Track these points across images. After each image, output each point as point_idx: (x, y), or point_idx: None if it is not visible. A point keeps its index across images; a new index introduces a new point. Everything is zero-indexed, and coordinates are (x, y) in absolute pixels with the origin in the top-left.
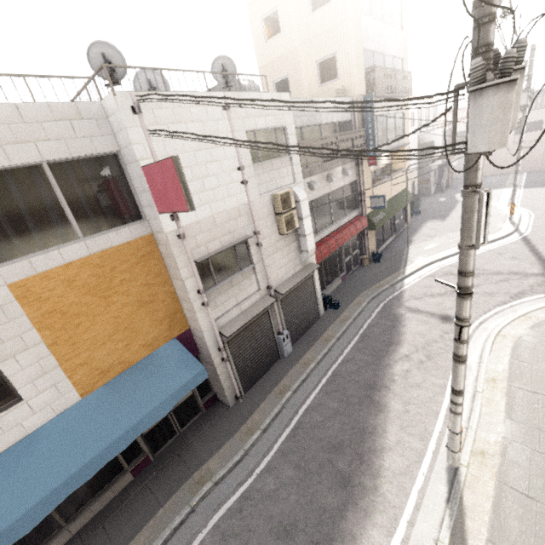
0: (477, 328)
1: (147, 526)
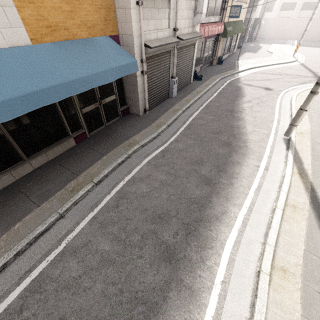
0: (285, 93)
1: (97, 163)
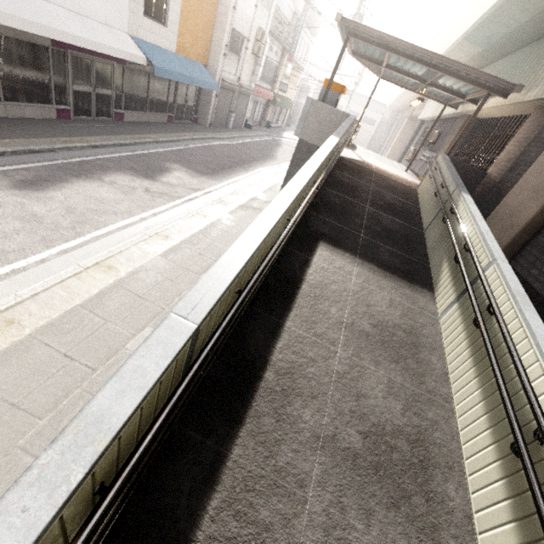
0: None
1: (187, 133)
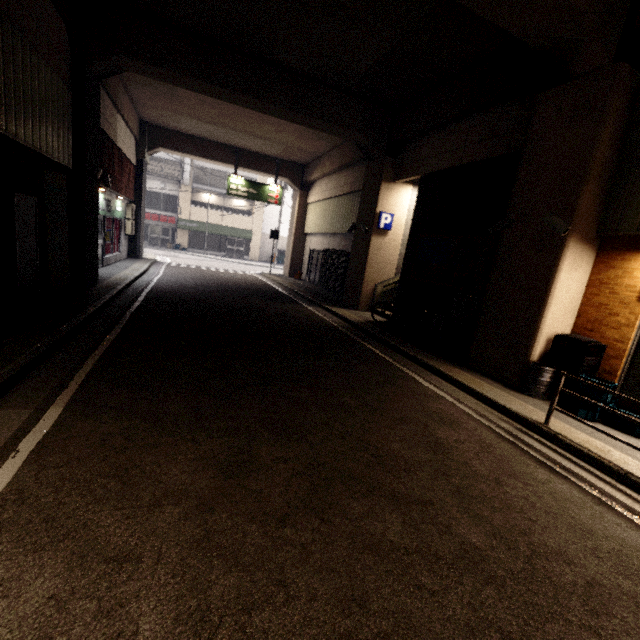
0: None
1: None
